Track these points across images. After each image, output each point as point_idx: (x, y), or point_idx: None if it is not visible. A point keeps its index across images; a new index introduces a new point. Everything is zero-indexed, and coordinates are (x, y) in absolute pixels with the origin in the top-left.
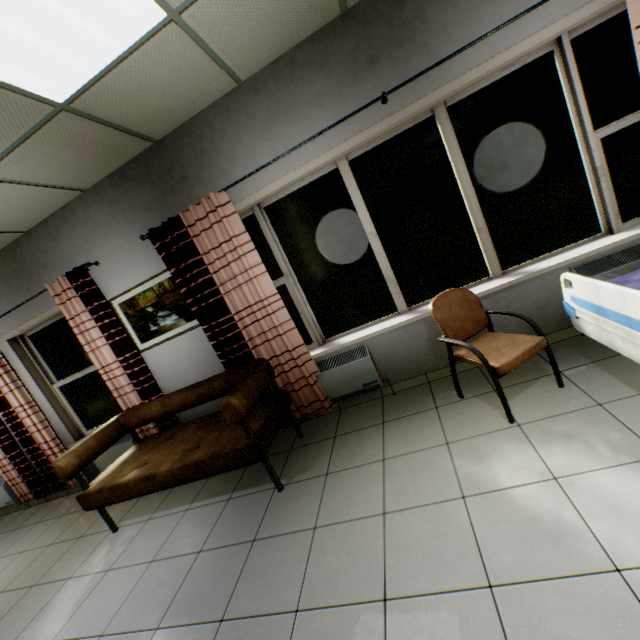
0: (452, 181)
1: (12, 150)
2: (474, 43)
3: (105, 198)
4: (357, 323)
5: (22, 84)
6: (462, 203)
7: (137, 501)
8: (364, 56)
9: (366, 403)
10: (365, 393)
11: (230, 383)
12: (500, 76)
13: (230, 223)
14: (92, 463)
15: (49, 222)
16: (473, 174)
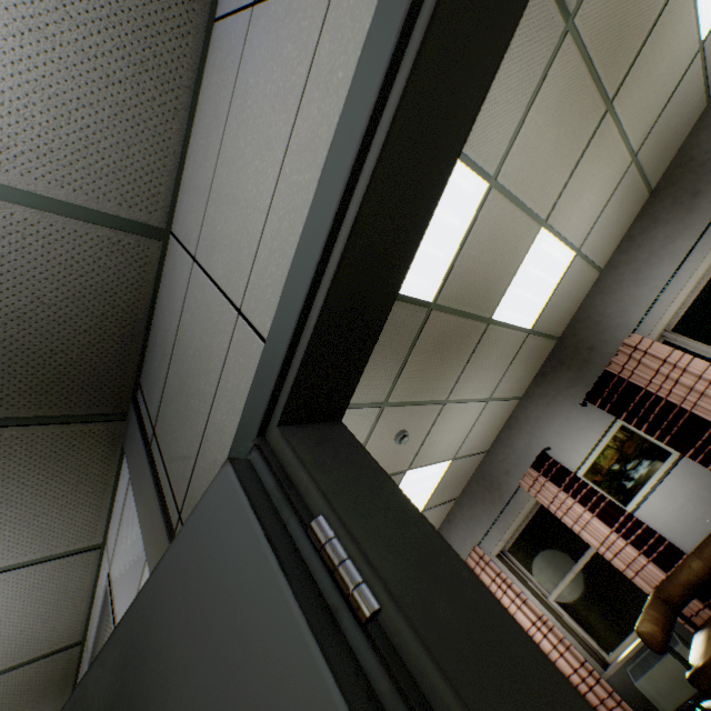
0: None
1: (504, 373)
2: None
3: (534, 396)
4: None
5: (521, 324)
6: None
7: None
8: (685, 197)
9: None
10: None
11: None
12: None
13: (653, 351)
14: (638, 706)
15: (500, 436)
16: None
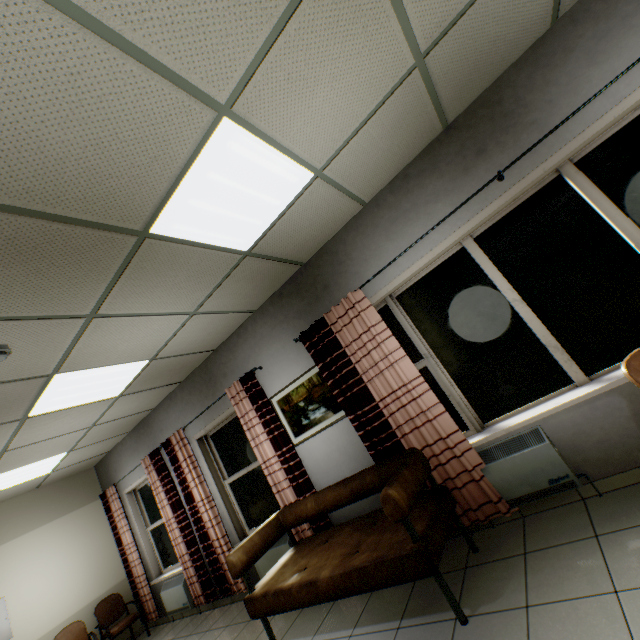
0: (604, 228)
1: (215, 290)
2: (589, 101)
3: (267, 314)
4: (520, 402)
5: (226, 245)
6: (627, 247)
7: (295, 618)
8: (471, 151)
9: (559, 508)
10: (554, 493)
11: (382, 477)
12: (632, 117)
13: (366, 315)
14: (252, 567)
15: (229, 340)
16: (631, 214)
